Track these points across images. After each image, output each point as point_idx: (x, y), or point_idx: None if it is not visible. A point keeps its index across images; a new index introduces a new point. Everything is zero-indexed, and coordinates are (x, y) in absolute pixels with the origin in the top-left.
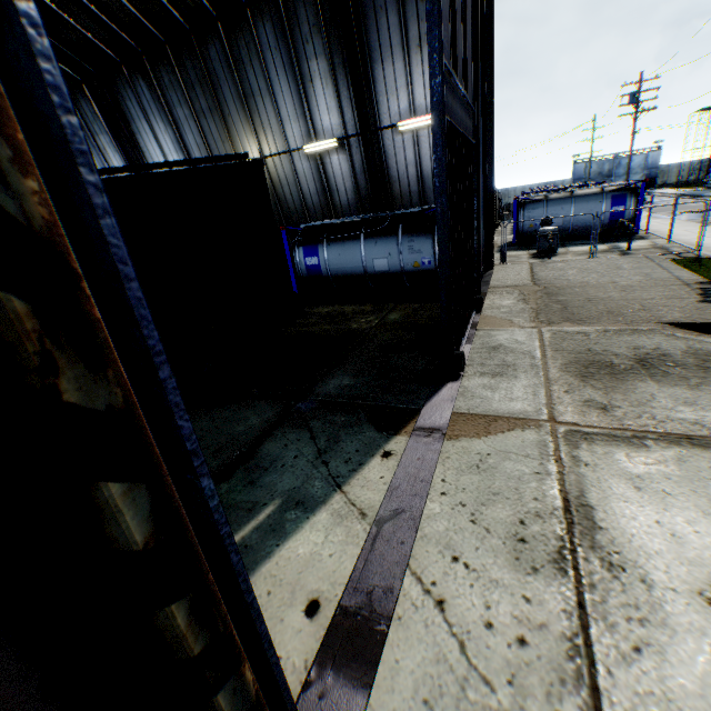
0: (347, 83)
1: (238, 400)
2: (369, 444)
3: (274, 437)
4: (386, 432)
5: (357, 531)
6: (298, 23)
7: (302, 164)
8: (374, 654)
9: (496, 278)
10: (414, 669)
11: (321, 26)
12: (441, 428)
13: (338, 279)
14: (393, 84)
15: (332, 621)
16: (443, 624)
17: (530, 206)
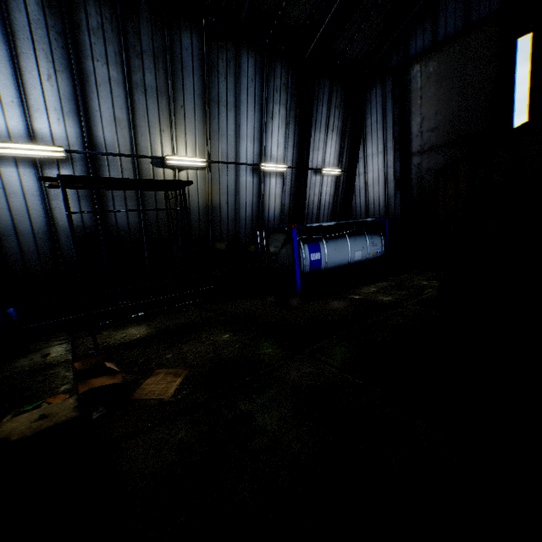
0: (294, 131)
1: None
2: None
3: None
4: None
5: None
6: (274, 75)
7: (246, 178)
8: None
9: None
10: None
11: (290, 87)
12: None
13: (329, 271)
14: (318, 144)
15: None
16: None
17: None
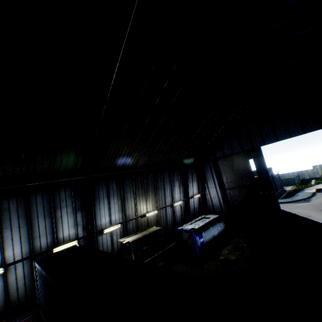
0: (182, 187)
1: None
2: None
3: None
4: None
5: None
6: (174, 173)
7: (168, 210)
8: None
9: None
10: None
11: (179, 174)
12: None
13: (207, 243)
14: (190, 188)
15: None
16: None
17: None
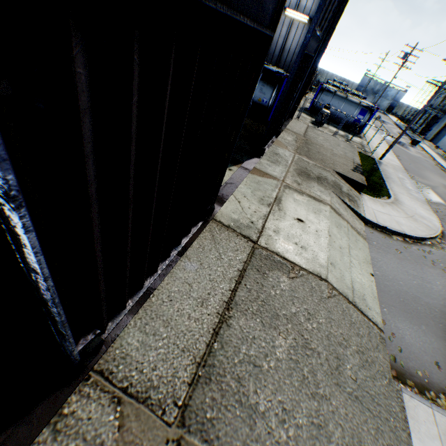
0: None
1: None
2: None
3: None
4: (230, 164)
5: None
6: None
7: None
8: (223, 203)
9: (290, 125)
10: (231, 208)
11: None
12: (249, 169)
13: None
14: None
15: None
16: (239, 205)
17: (326, 93)
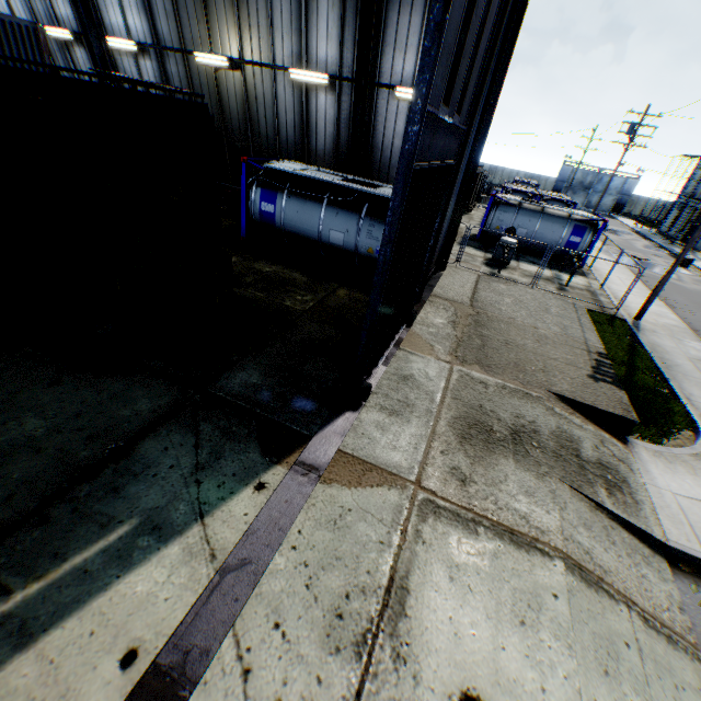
0: (356, 15)
1: (135, 371)
2: (248, 470)
3: (158, 434)
4: (269, 458)
5: (200, 575)
6: None
7: (285, 88)
8: None
9: (442, 284)
10: None
11: None
12: (320, 468)
13: (290, 235)
14: (405, 40)
15: (142, 679)
16: (241, 695)
17: (503, 207)
